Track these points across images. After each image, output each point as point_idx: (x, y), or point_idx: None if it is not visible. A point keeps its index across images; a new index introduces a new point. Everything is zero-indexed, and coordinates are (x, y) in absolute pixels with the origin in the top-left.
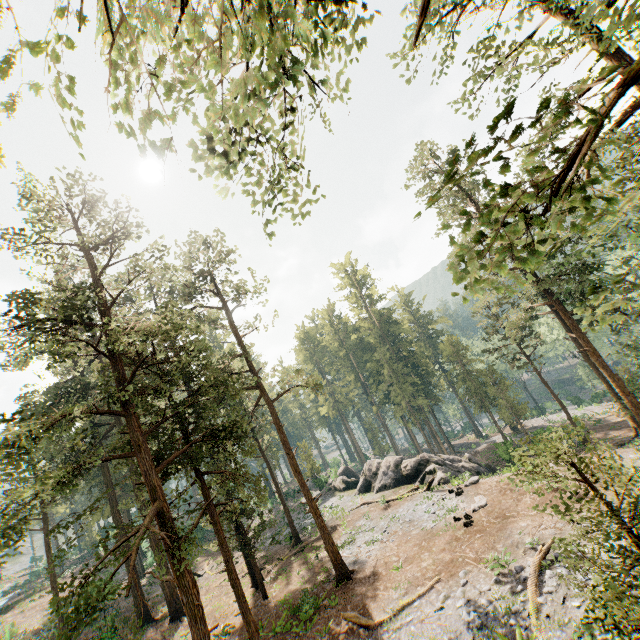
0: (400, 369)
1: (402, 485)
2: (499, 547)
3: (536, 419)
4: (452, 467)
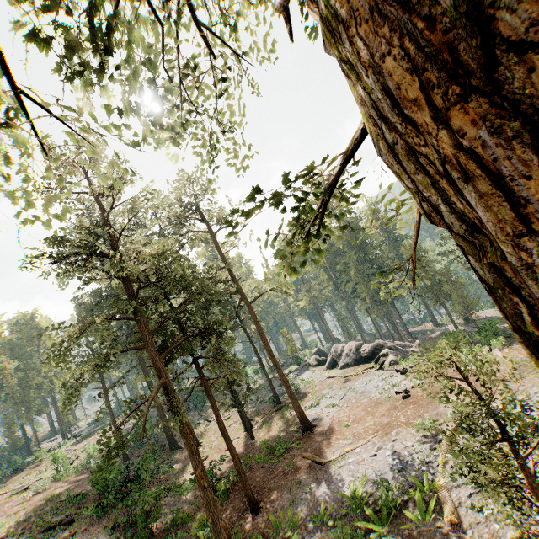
0: (365, 270)
1: (361, 364)
2: (426, 416)
3: (489, 310)
4: (403, 351)
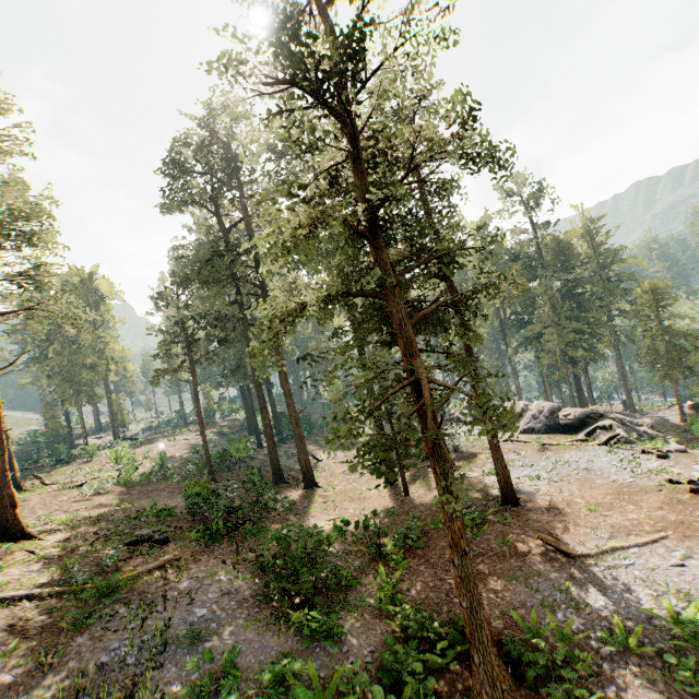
0: (564, 311)
1: (555, 433)
2: None
3: None
4: (632, 429)
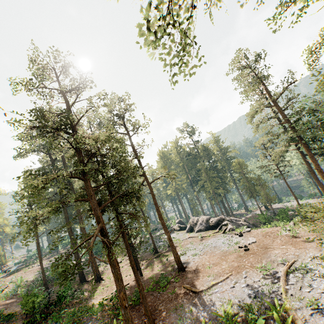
0: (210, 174)
1: (209, 230)
2: (263, 261)
3: (277, 204)
4: (236, 223)
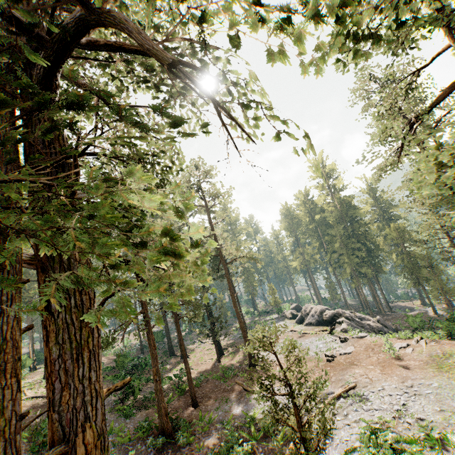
0: (351, 244)
1: (322, 325)
2: (333, 378)
3: None
4: (358, 323)
